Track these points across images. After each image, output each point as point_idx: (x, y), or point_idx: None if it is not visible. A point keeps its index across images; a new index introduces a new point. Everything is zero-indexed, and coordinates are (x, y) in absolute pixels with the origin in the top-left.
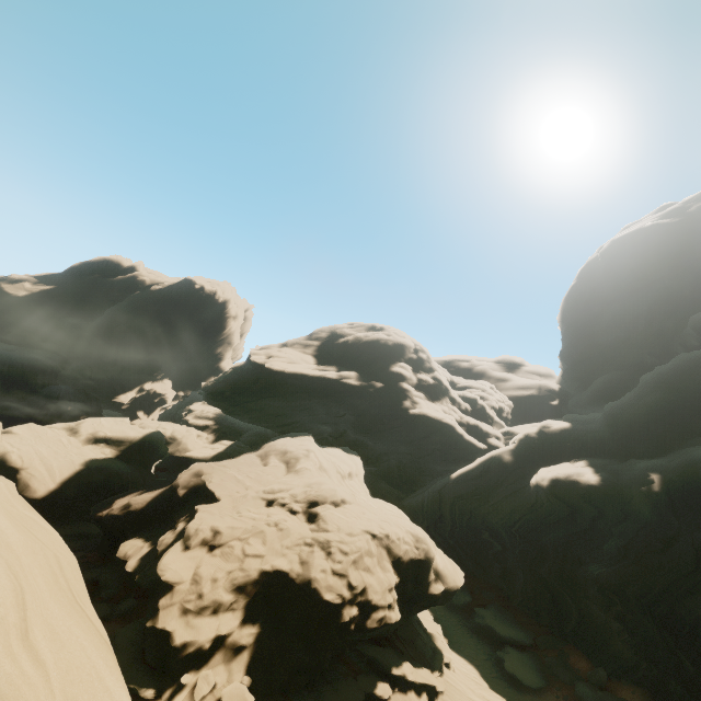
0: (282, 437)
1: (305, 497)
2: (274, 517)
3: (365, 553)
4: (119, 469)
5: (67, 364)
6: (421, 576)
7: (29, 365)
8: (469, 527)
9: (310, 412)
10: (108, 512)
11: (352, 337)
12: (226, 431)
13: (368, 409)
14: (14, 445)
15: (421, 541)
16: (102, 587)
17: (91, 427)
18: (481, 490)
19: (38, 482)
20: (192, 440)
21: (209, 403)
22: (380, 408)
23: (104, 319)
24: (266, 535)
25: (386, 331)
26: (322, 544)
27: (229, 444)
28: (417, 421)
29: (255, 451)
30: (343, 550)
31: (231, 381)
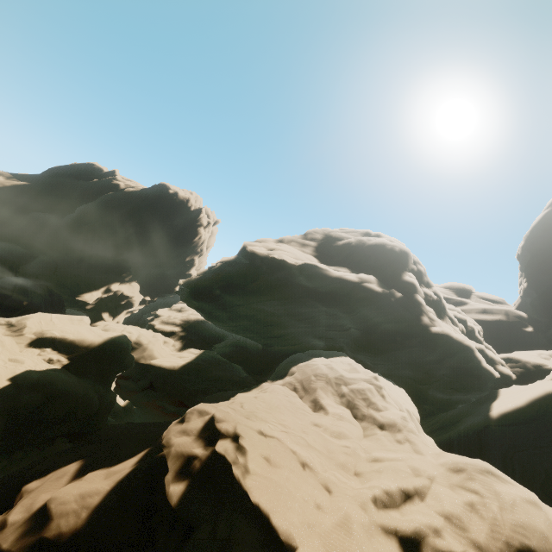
0: (305, 356)
1: (490, 532)
2: None
3: None
4: (65, 387)
5: (31, 258)
6: None
7: None
8: (547, 495)
9: (309, 323)
10: None
11: (354, 239)
12: (193, 338)
13: (379, 323)
14: None
15: None
16: None
17: (36, 325)
18: (546, 439)
19: None
20: (158, 347)
21: (189, 304)
22: (395, 322)
23: (75, 215)
24: None
25: (384, 237)
26: None
27: (197, 353)
28: (437, 341)
29: (280, 379)
30: None
31: (223, 276)
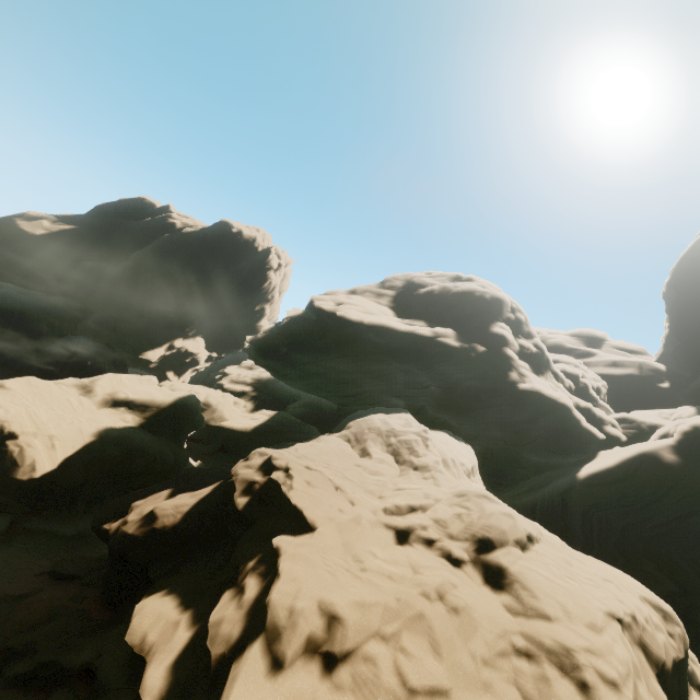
0: (367, 413)
1: (463, 529)
2: (429, 575)
3: (633, 674)
4: (143, 443)
5: (88, 313)
6: (681, 690)
7: (44, 311)
8: (620, 551)
9: (384, 380)
10: (119, 526)
11: (437, 287)
12: (266, 398)
13: (461, 380)
14: (2, 404)
15: (670, 619)
16: (99, 694)
17: (109, 386)
18: (630, 499)
19: (29, 459)
20: (228, 408)
21: (257, 363)
22: (478, 379)
23: (129, 263)
24: (432, 625)
25: (476, 282)
26: (557, 658)
27: (271, 414)
28: (526, 399)
29: (337, 432)
30: (605, 675)
31: (289, 333)
